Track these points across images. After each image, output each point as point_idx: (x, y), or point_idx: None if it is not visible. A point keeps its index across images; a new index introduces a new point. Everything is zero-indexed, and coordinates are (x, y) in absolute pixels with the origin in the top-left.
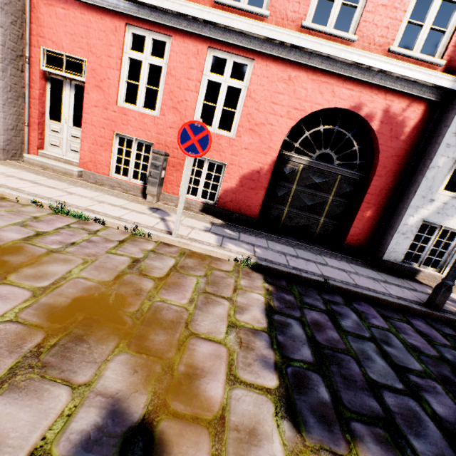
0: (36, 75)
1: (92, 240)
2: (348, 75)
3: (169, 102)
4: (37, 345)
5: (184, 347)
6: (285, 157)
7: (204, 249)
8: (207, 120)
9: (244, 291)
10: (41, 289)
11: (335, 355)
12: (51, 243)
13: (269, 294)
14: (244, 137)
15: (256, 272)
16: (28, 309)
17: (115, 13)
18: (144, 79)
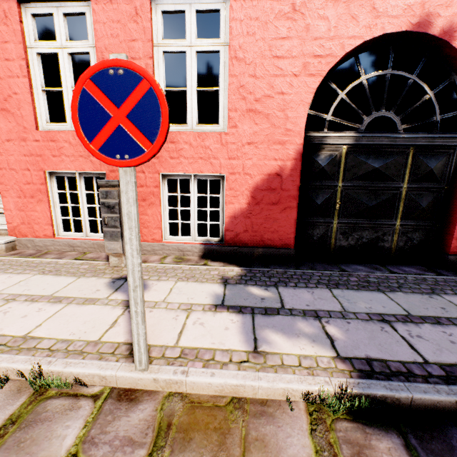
0: None
1: None
2: None
3: None
4: None
5: None
6: (315, 141)
7: (219, 386)
8: None
9: None
10: None
11: None
12: None
13: None
14: (242, 125)
15: (376, 433)
16: None
17: None
18: (67, 80)
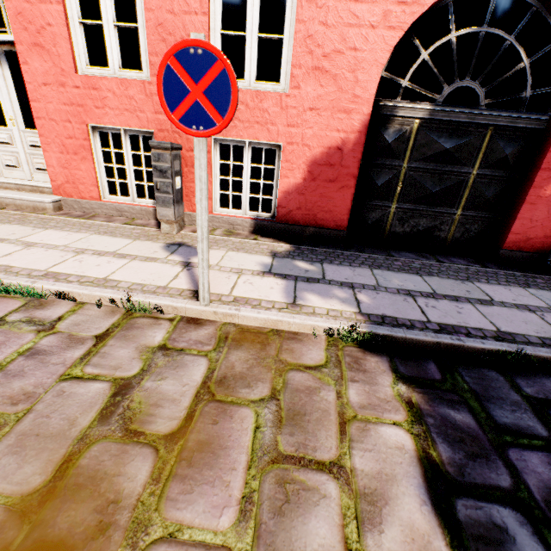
0: None
1: (38, 349)
2: None
3: (161, 48)
4: None
5: None
6: (385, 112)
7: (263, 320)
8: None
9: (361, 424)
10: None
11: None
12: None
13: (418, 419)
14: (306, 86)
15: (371, 354)
16: None
17: None
18: (108, 10)
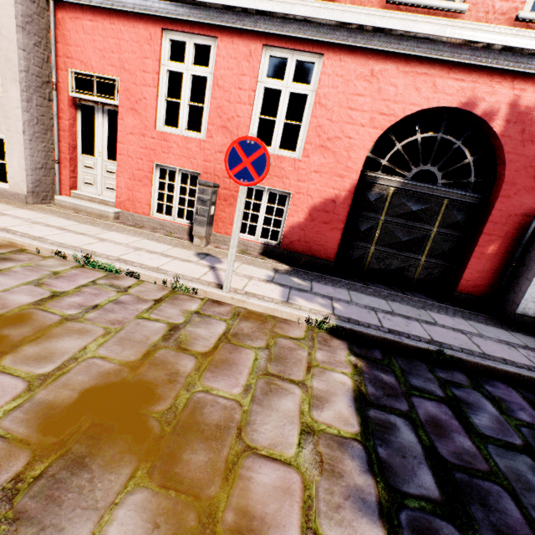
0: (65, 103)
1: (120, 300)
2: (455, 61)
3: (217, 121)
4: (15, 476)
5: (235, 474)
6: (369, 180)
7: (264, 308)
8: (267, 143)
9: (321, 369)
10: (41, 378)
11: (474, 484)
12: (68, 307)
13: (358, 374)
14: (313, 156)
15: (336, 338)
16: (16, 412)
17: (149, 17)
18: (186, 95)
